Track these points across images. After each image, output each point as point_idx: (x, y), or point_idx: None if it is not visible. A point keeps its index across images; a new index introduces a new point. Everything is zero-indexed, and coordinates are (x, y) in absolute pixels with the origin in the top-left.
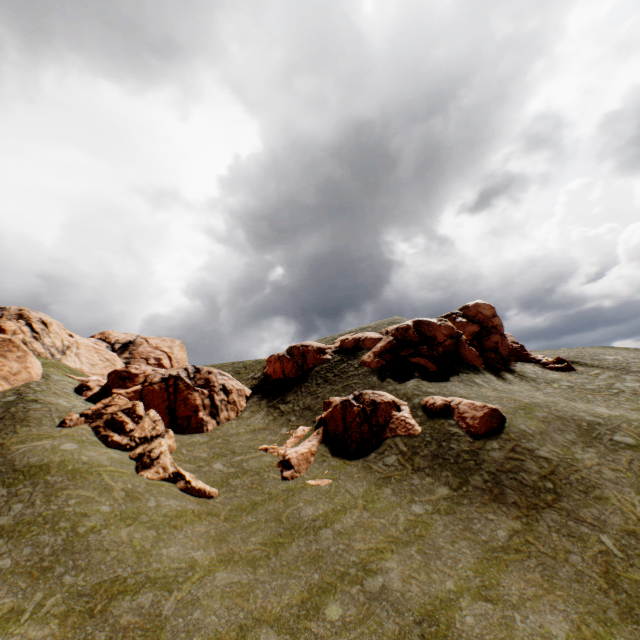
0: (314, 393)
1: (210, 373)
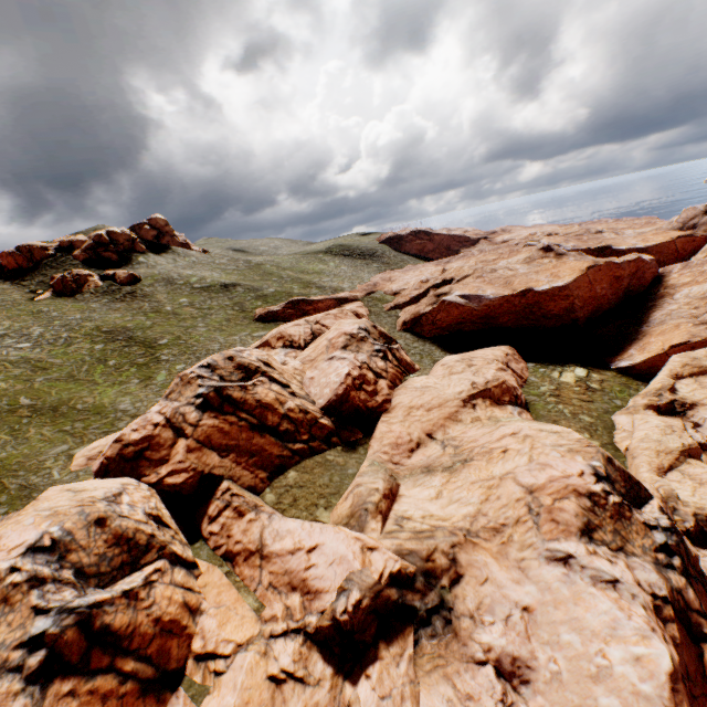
0: (45, 274)
1: None
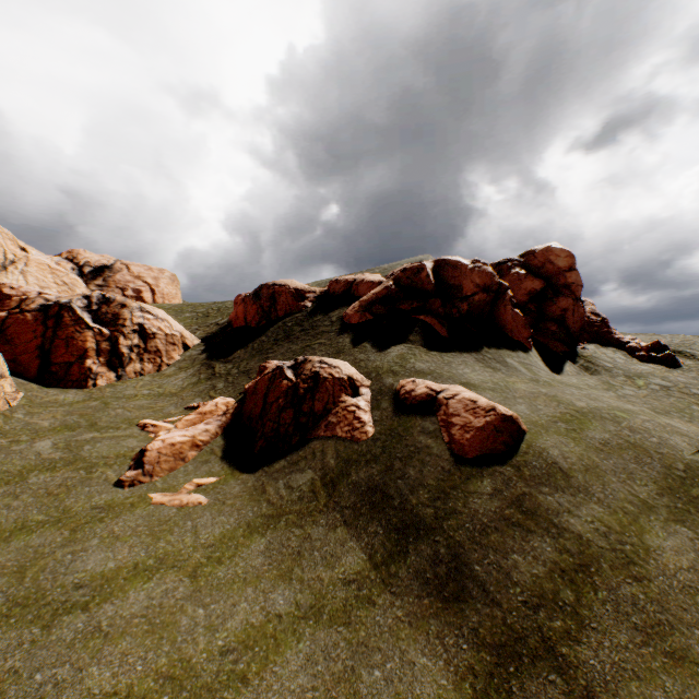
0: (265, 352)
1: (124, 307)
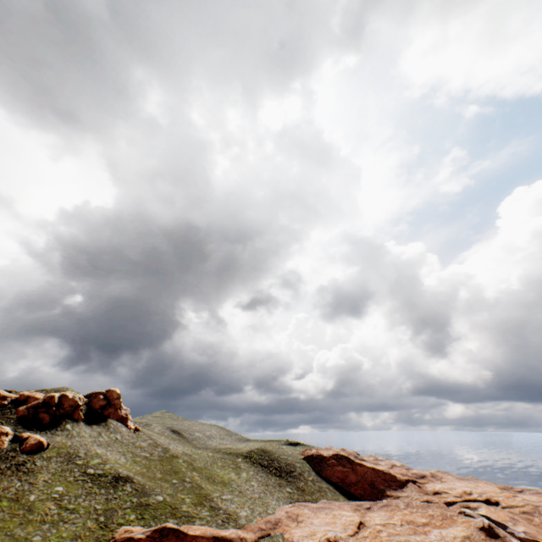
0: None
1: None
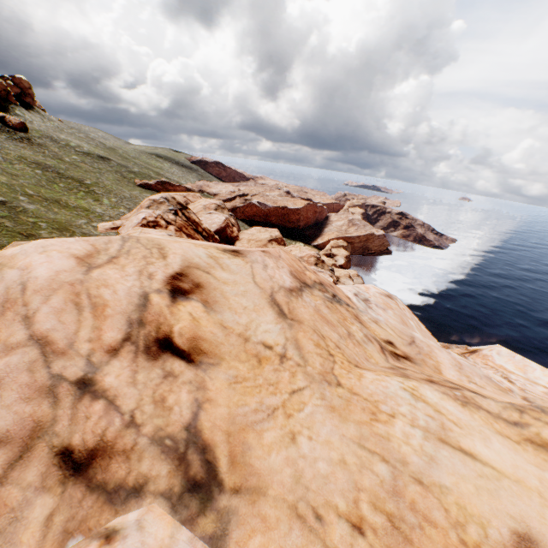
0: None
1: None
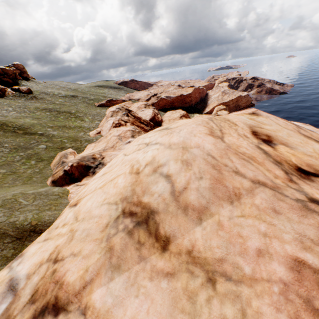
0: None
1: None
